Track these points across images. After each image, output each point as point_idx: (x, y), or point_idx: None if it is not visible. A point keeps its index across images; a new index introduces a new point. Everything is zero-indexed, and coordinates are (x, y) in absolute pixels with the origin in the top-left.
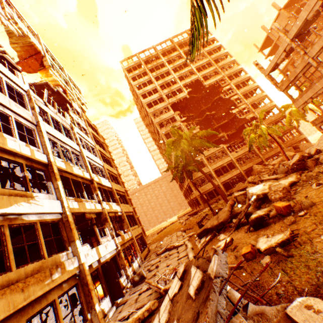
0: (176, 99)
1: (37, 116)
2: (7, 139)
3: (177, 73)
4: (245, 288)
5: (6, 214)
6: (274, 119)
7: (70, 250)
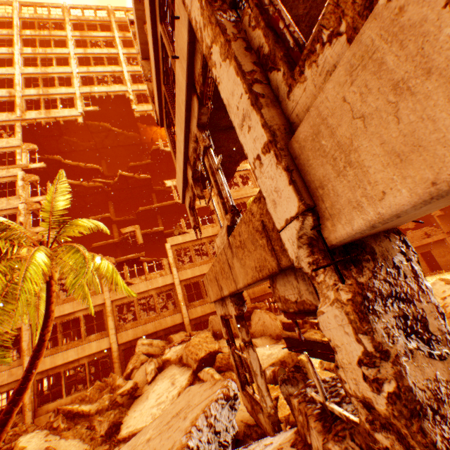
0: (46, 116)
1: None
2: None
3: (85, 68)
4: None
5: None
6: None
7: None
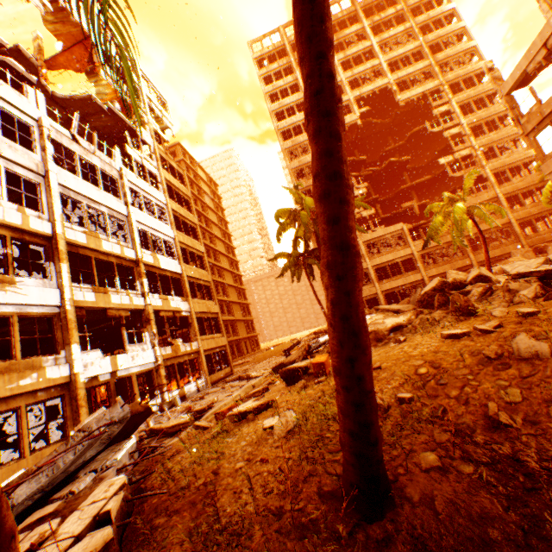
0: None
1: (48, 162)
2: None
3: (349, 72)
4: (65, 449)
5: None
6: (523, 185)
7: (63, 354)
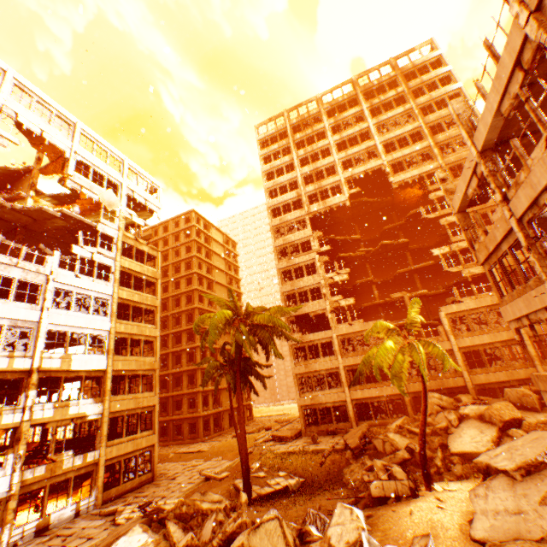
0: (323, 207)
1: None
2: None
3: (343, 153)
4: None
5: None
6: None
7: None
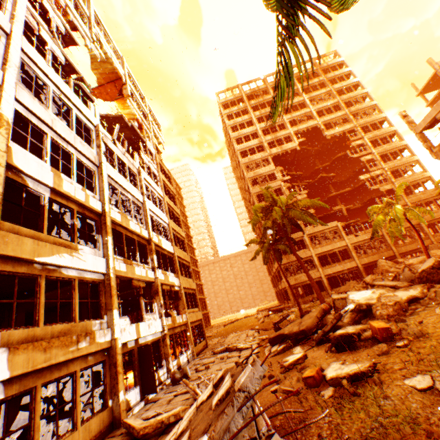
0: (281, 150)
1: (101, 156)
2: (64, 180)
3: (289, 115)
4: (261, 410)
5: (46, 264)
6: (424, 197)
7: (105, 319)
